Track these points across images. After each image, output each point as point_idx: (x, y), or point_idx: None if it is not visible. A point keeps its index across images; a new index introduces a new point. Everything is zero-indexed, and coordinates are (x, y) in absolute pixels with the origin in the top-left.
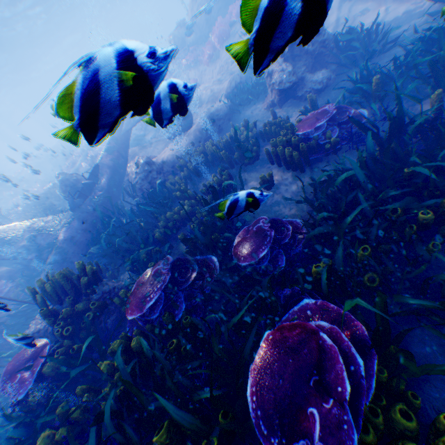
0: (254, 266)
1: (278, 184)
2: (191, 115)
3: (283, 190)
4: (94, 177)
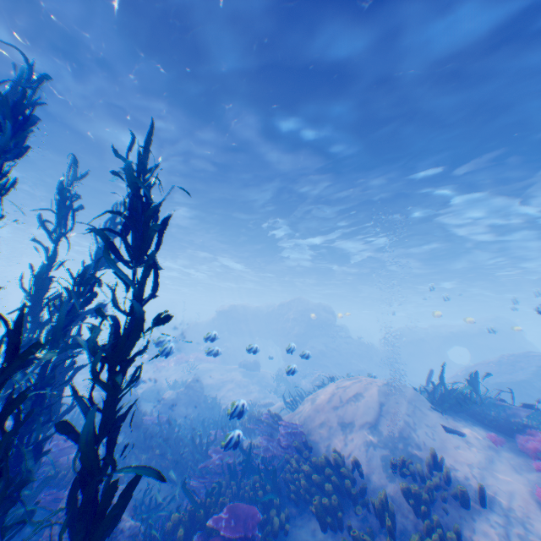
0: None
1: None
2: None
3: None
4: None
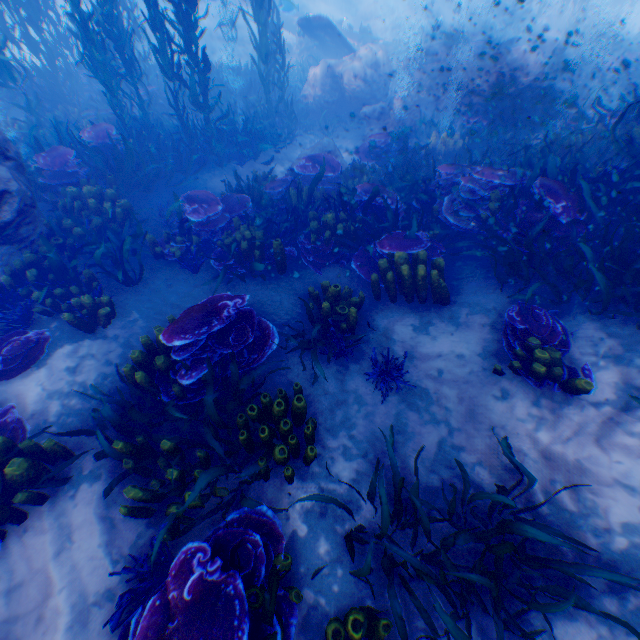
0: None
1: None
2: None
3: None
4: None
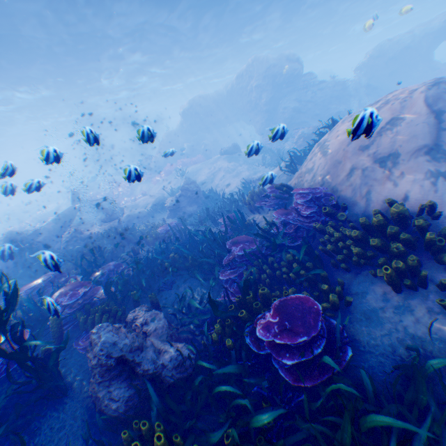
0: (99, 281)
1: (142, 253)
2: (124, 212)
3: (141, 256)
4: (36, 235)
